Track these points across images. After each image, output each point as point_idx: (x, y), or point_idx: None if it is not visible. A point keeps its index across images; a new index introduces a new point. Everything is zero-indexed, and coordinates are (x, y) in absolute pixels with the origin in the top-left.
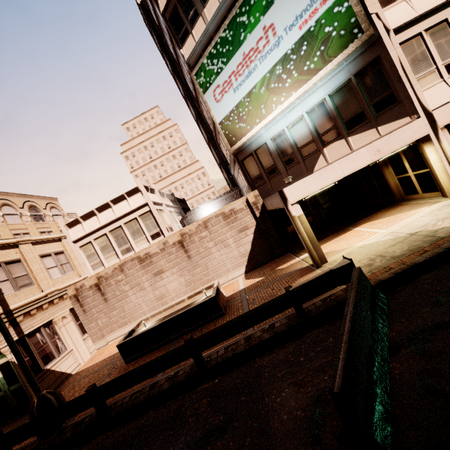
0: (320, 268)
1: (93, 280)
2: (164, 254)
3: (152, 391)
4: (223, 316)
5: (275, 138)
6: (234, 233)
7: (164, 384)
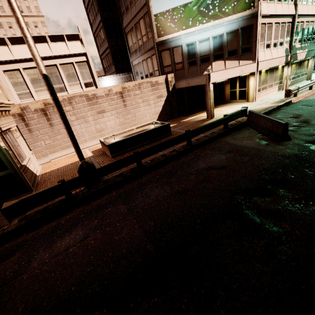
0: (212, 119)
1: (40, 104)
2: (108, 98)
3: (167, 156)
4: (171, 135)
5: (189, 45)
6: (155, 97)
7: (172, 153)
